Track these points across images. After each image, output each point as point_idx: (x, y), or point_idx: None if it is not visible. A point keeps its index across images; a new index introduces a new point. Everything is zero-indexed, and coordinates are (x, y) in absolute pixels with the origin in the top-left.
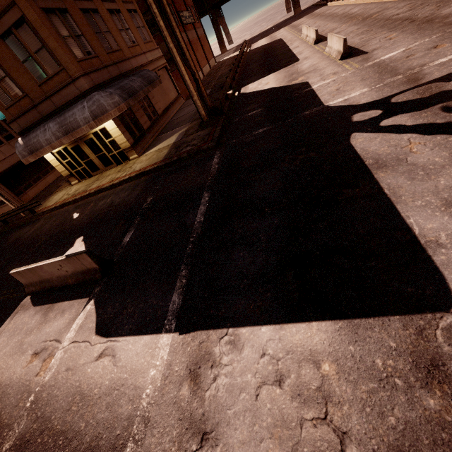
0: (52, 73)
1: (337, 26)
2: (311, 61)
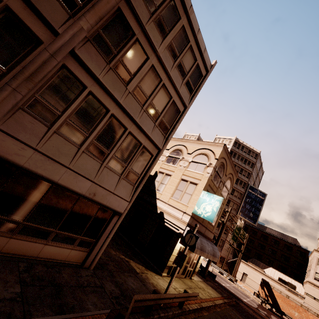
0: (212, 224)
1: None
2: None
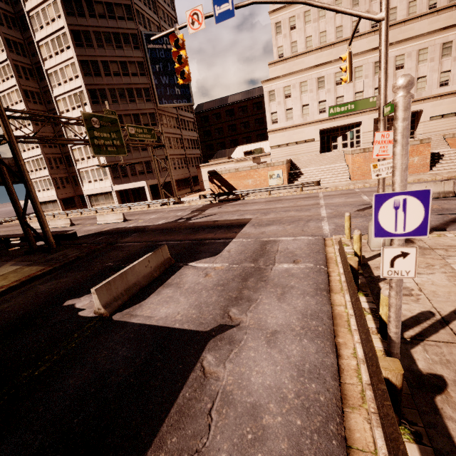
0: None
1: None
2: (93, 227)
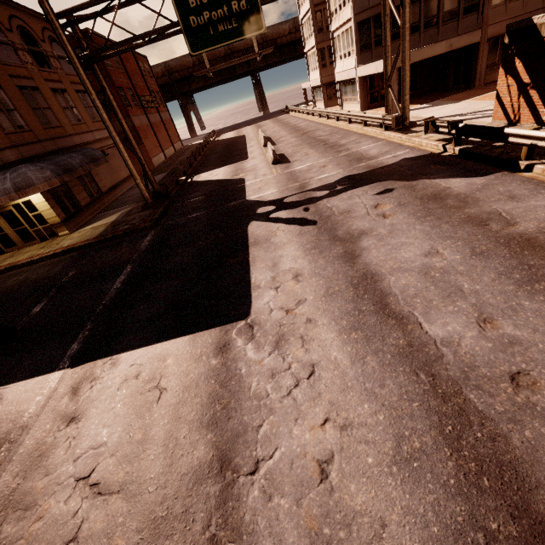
0: None
1: (285, 135)
2: (255, 161)
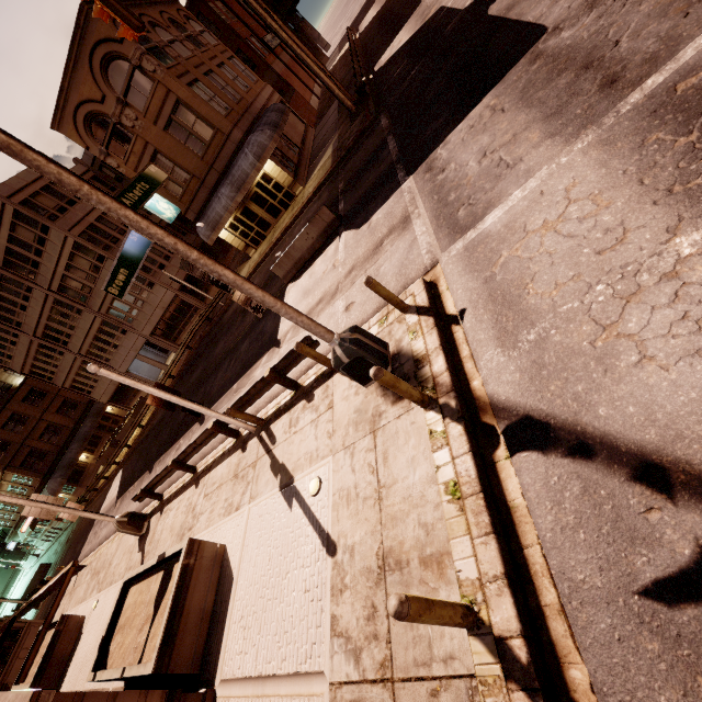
0: (209, 140)
1: None
2: None
